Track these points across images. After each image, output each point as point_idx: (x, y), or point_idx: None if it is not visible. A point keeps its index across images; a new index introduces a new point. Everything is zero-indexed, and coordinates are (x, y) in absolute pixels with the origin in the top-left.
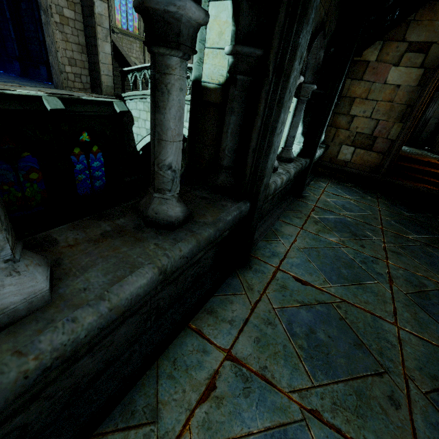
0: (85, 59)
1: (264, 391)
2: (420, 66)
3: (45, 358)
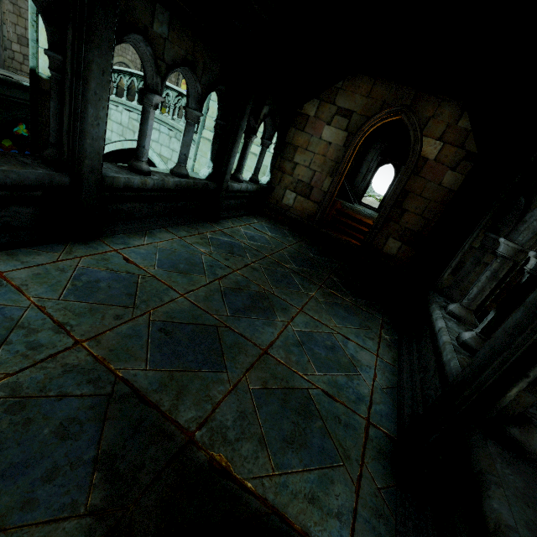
0: None
1: (10, 292)
2: (345, 129)
3: None
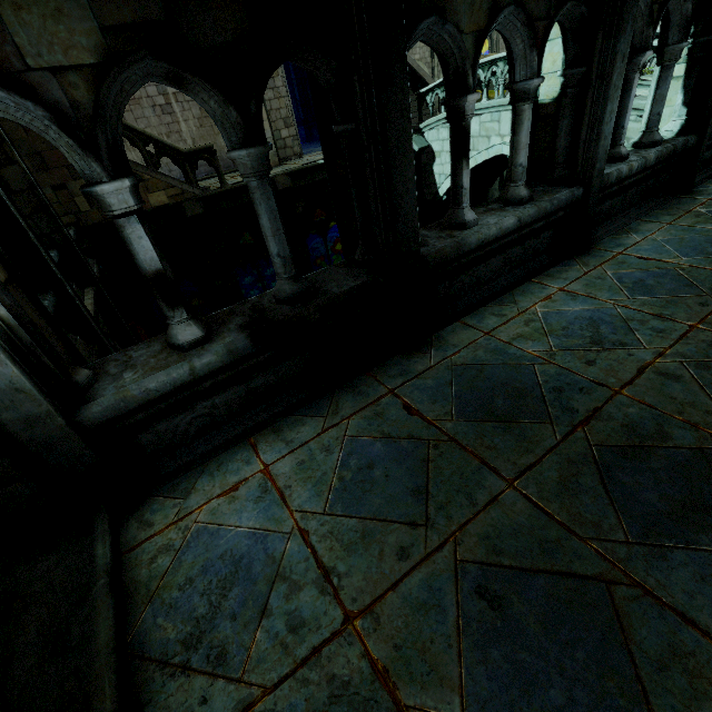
0: None
1: (586, 300)
2: None
3: (483, 236)
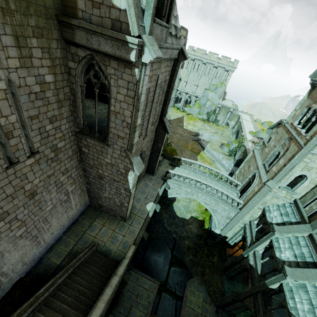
0: (147, 163)
1: None
2: None
3: None
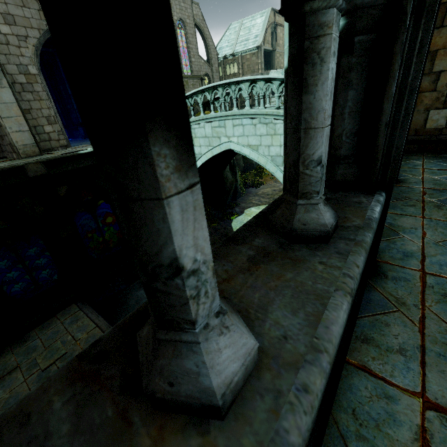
0: None
1: None
2: None
3: None
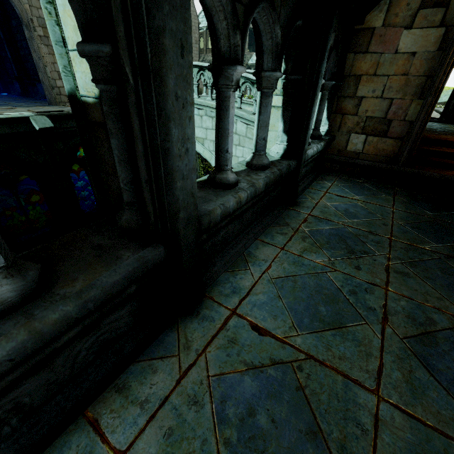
0: None
1: None
2: (439, 24)
3: None
